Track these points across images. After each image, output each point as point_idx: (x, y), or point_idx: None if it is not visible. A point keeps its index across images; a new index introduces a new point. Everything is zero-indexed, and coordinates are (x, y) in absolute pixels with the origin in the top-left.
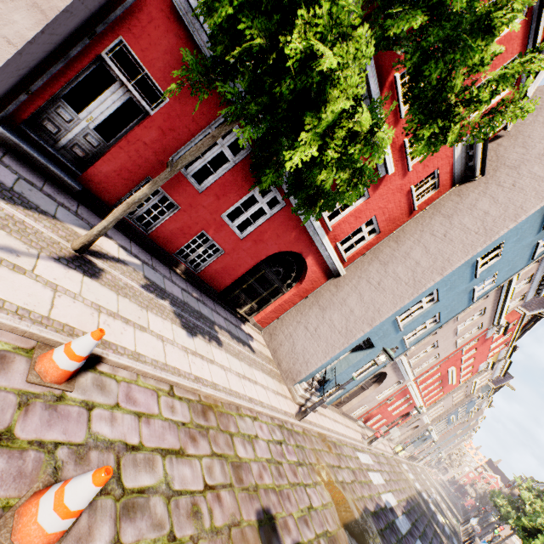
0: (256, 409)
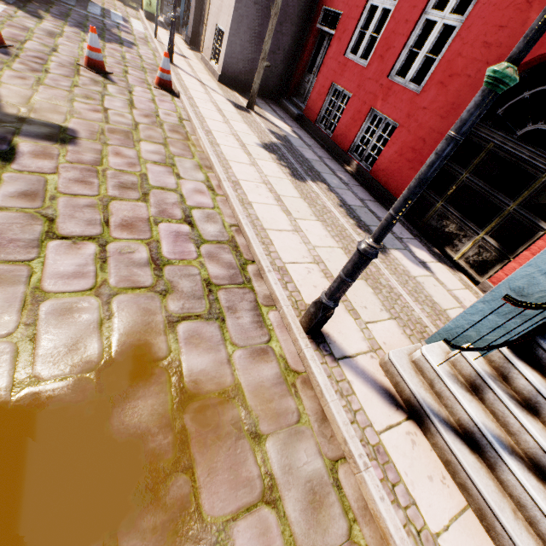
0: (224, 185)
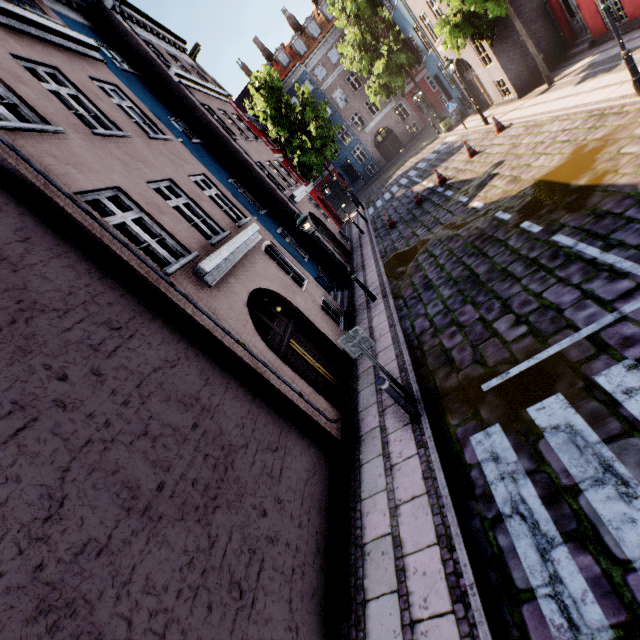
0: (569, 113)
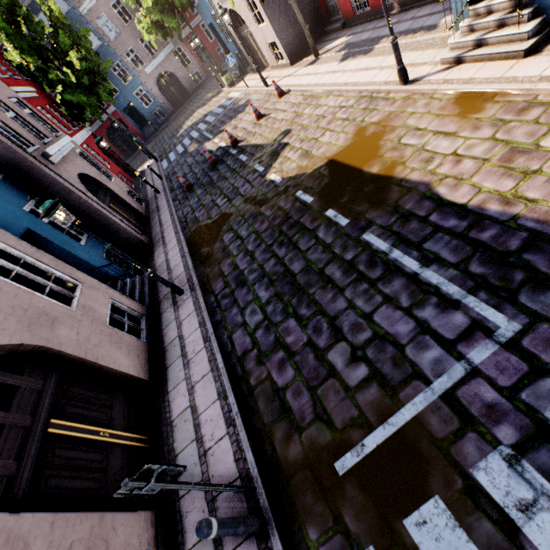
0: (342, 89)
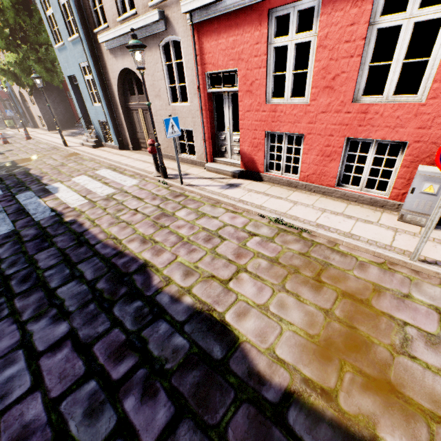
0: (50, 143)
